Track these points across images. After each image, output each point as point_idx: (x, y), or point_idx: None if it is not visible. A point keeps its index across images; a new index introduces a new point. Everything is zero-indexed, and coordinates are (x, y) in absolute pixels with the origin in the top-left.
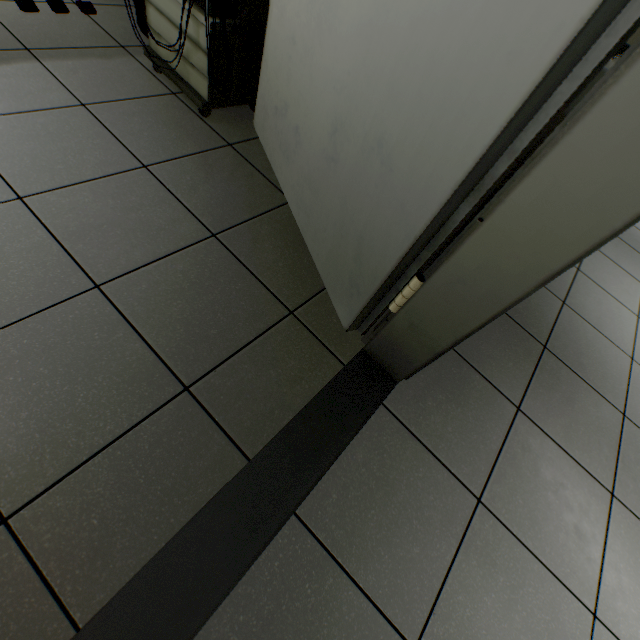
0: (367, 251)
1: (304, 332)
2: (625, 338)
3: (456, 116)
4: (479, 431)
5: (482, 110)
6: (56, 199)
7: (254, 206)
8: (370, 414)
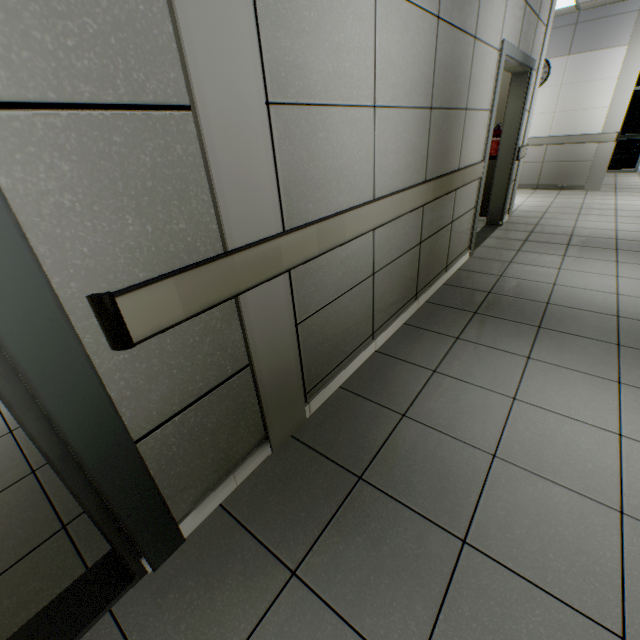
0: None
1: (66, 544)
2: (488, 431)
3: None
4: (224, 620)
5: None
6: None
7: None
8: (80, 629)
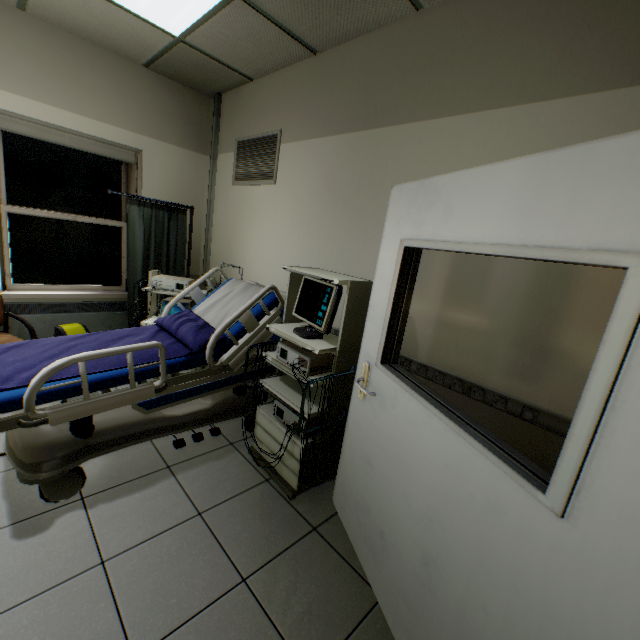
0: None
1: None
2: None
3: (567, 633)
4: None
5: None
6: None
7: (346, 614)
8: None
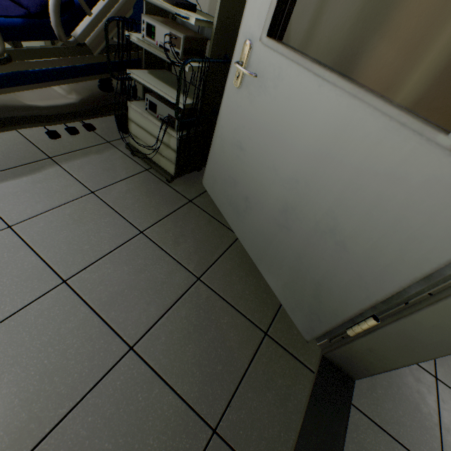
0: (326, 295)
1: (279, 349)
2: None
3: (408, 237)
4: (420, 408)
5: (434, 240)
6: (89, 275)
7: (217, 246)
8: (347, 417)
